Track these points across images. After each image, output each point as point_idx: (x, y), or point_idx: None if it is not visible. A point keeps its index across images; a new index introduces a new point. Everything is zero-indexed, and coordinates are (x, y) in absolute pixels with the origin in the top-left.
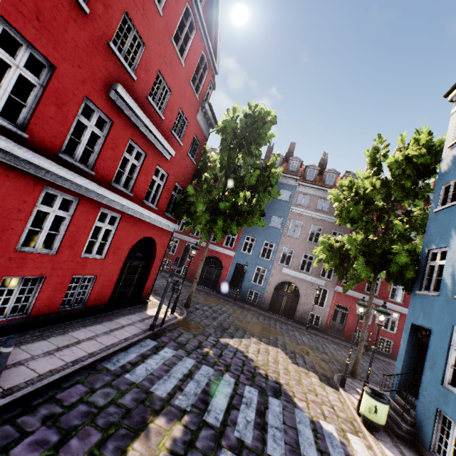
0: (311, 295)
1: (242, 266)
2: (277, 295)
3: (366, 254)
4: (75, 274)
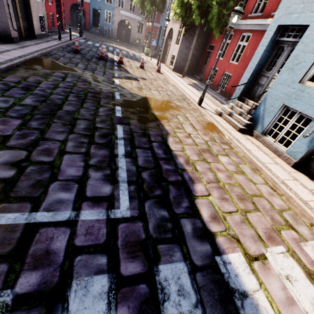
0: (136, 27)
1: (97, 11)
2: (120, 29)
3: None
4: (50, 13)
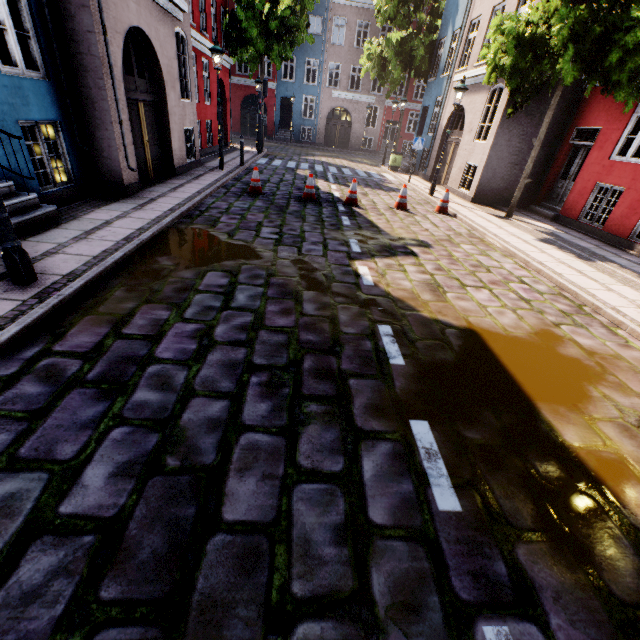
0: (362, 117)
1: (288, 100)
2: (330, 126)
3: (400, 55)
4: (206, 119)
